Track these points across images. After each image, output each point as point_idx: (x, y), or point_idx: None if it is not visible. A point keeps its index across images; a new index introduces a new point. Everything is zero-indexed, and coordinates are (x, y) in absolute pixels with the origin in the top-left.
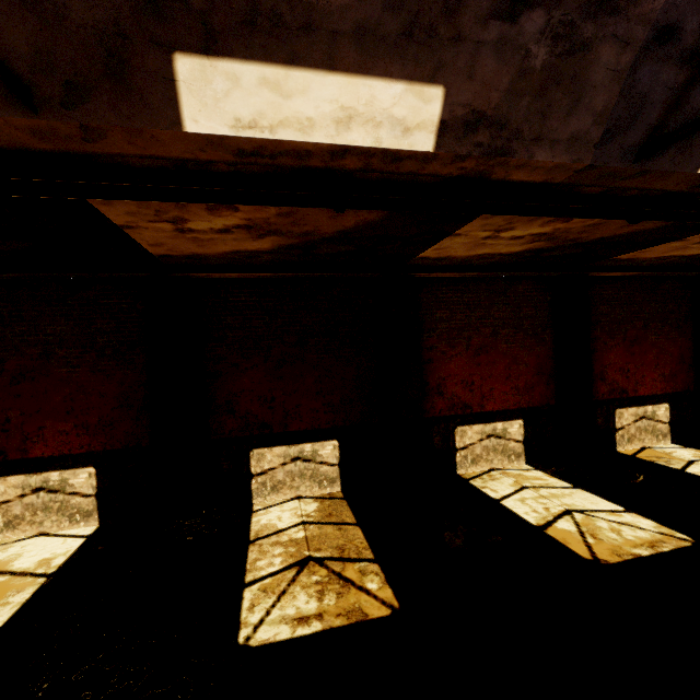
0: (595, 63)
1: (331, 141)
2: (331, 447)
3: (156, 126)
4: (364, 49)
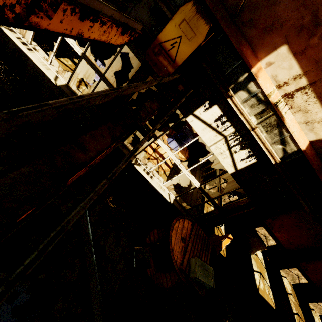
0: None
1: None
2: (305, 281)
3: None
4: None
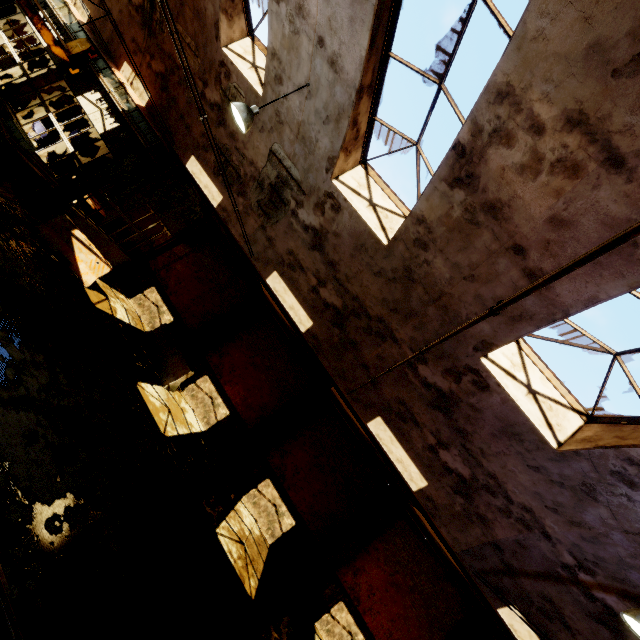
0: (473, 528)
1: (393, 460)
2: (290, 522)
3: (363, 417)
4: (416, 457)
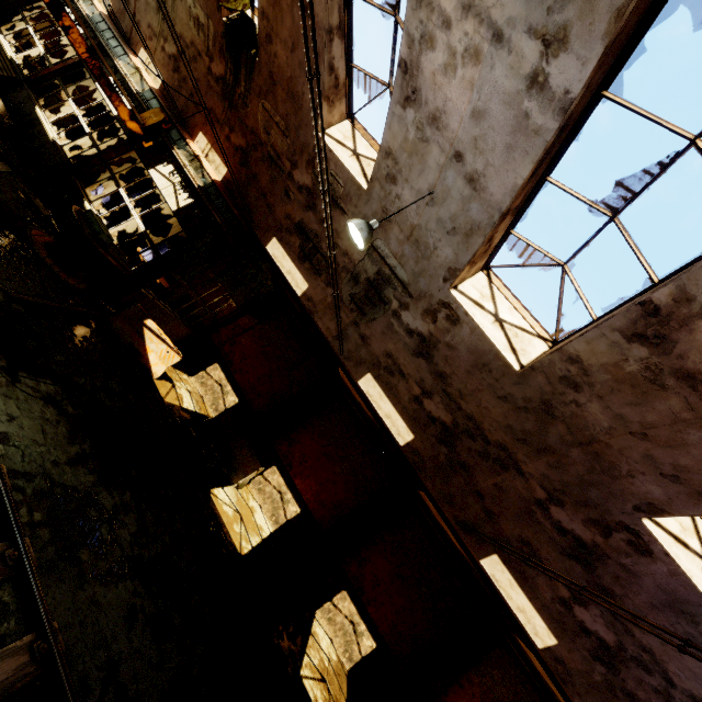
0: None
1: (512, 607)
2: (370, 644)
3: (475, 552)
4: (542, 608)
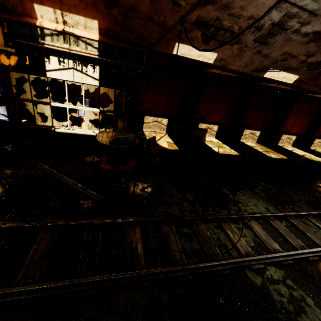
0: None
1: None
2: (258, 133)
3: None
4: None
